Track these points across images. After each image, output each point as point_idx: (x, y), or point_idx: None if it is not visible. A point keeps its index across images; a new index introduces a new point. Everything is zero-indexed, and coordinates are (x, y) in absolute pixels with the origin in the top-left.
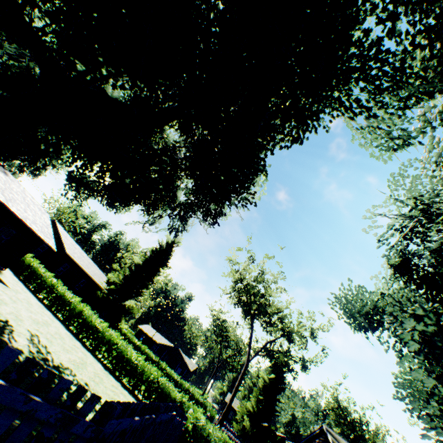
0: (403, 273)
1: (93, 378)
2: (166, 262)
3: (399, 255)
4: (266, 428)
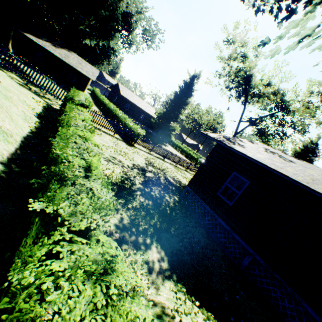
0: None
1: None
2: (190, 93)
3: None
4: None
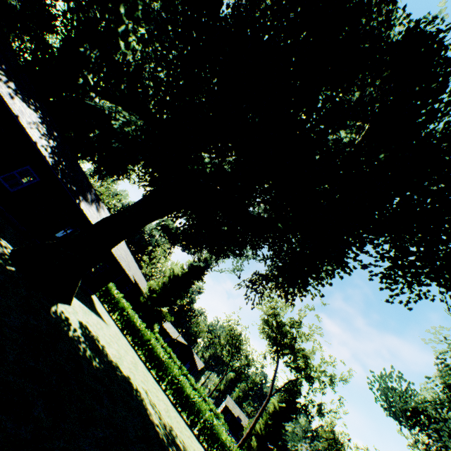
0: None
1: (179, 429)
2: (202, 277)
3: None
4: (269, 450)
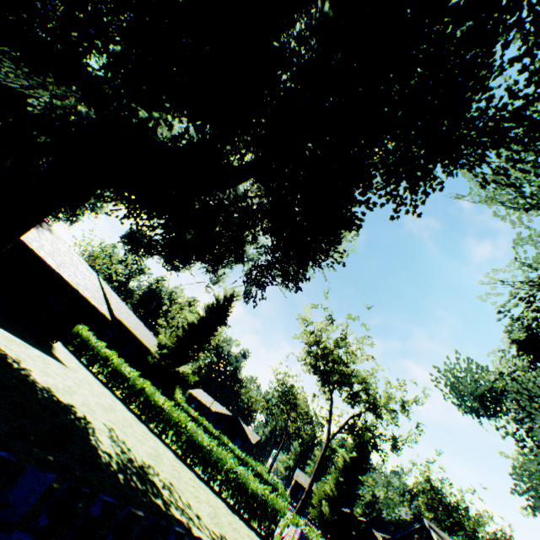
0: (528, 351)
1: (173, 474)
2: (224, 320)
3: (524, 329)
4: (347, 515)
